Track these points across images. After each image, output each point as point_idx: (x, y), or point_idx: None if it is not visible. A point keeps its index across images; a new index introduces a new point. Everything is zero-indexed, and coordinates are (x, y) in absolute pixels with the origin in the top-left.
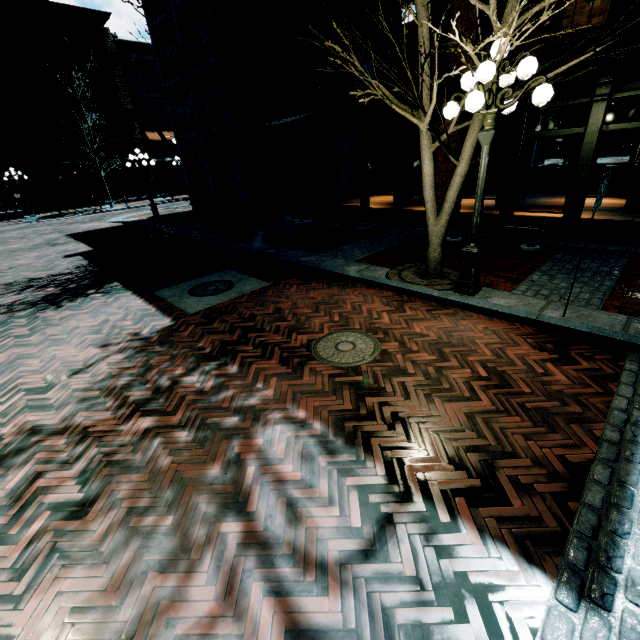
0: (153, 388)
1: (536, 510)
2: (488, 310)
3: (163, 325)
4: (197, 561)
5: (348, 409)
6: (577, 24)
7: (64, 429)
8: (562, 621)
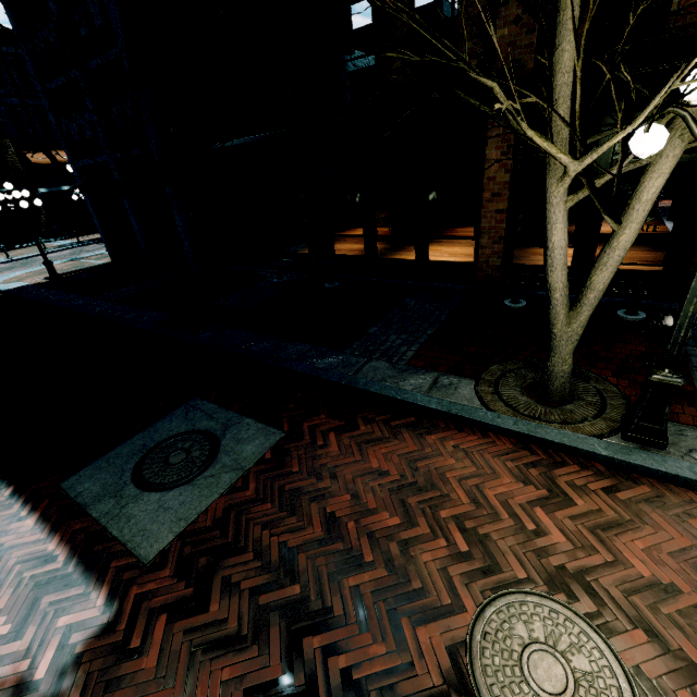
0: None
1: None
2: None
3: (88, 626)
4: None
5: None
6: (695, 6)
7: None
8: None
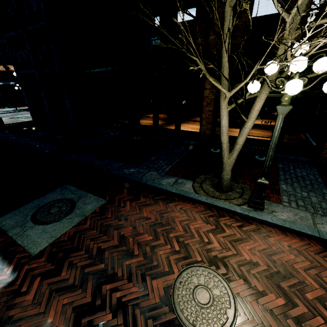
0: None
1: None
2: (282, 226)
3: (1, 283)
4: None
5: None
6: None
7: None
8: None
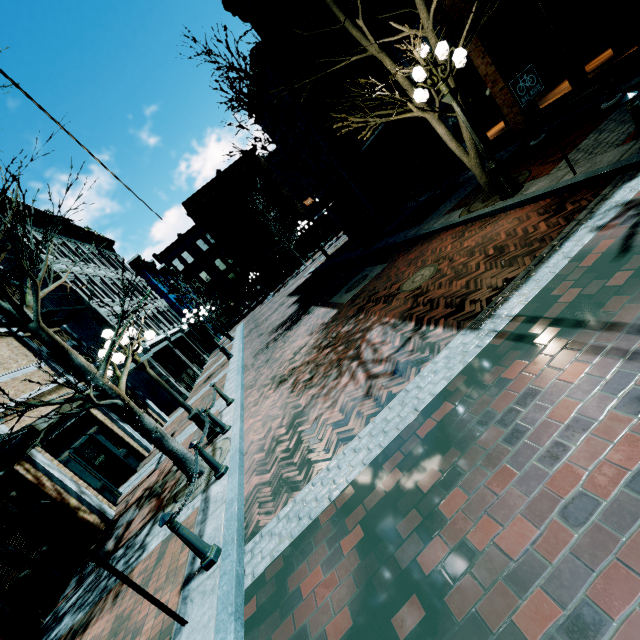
0: (330, 339)
1: (474, 308)
2: (519, 203)
3: (333, 314)
4: (343, 375)
5: (408, 308)
6: None
7: (302, 364)
8: (458, 339)
